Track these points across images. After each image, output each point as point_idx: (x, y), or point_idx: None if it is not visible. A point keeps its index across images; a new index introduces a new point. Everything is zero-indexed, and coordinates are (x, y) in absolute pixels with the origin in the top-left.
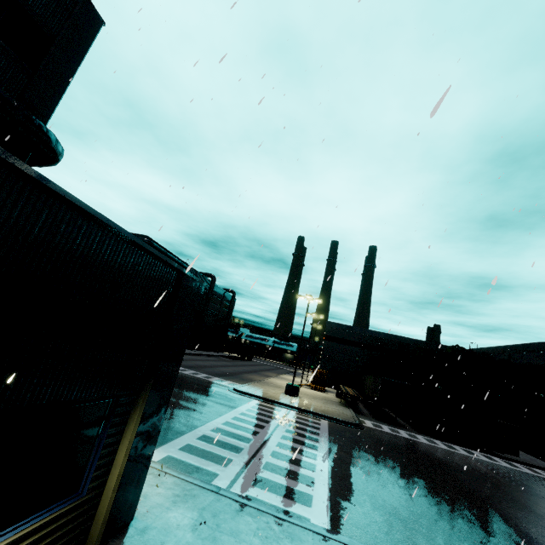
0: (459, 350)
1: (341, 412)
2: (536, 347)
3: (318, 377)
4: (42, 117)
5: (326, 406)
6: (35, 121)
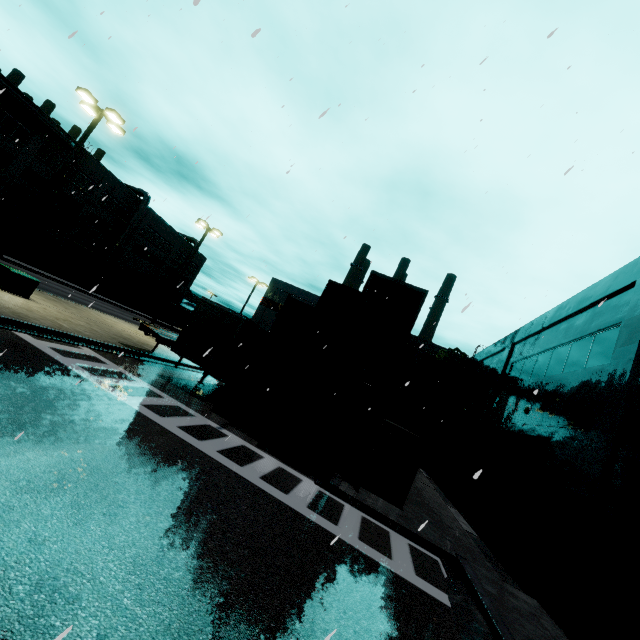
0: (458, 357)
1: (28, 316)
2: (554, 314)
3: None
4: None
5: (31, 310)
6: None
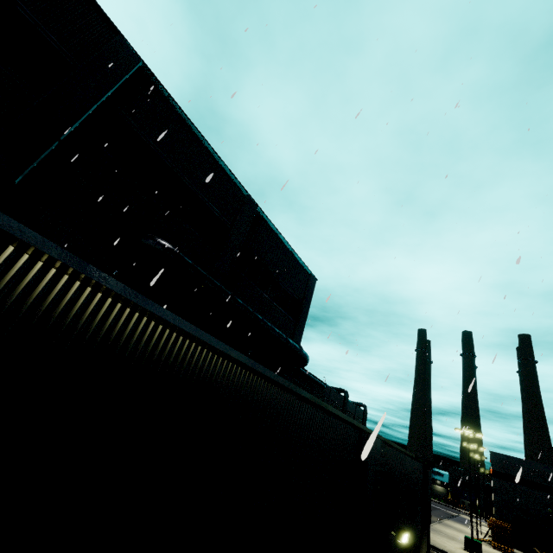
0: None
1: None
2: None
3: (498, 531)
4: (299, 343)
5: None
6: (304, 352)
